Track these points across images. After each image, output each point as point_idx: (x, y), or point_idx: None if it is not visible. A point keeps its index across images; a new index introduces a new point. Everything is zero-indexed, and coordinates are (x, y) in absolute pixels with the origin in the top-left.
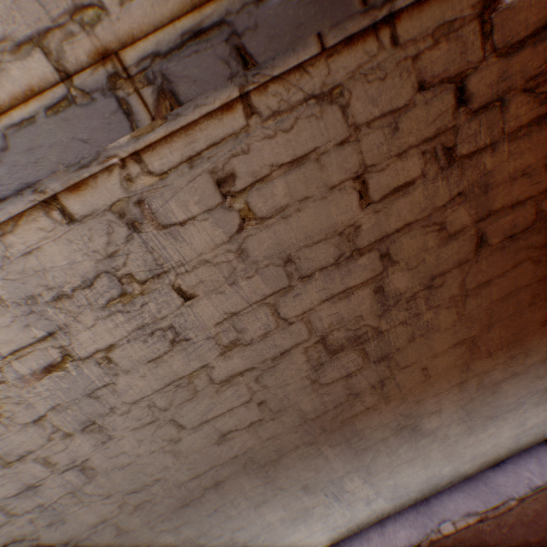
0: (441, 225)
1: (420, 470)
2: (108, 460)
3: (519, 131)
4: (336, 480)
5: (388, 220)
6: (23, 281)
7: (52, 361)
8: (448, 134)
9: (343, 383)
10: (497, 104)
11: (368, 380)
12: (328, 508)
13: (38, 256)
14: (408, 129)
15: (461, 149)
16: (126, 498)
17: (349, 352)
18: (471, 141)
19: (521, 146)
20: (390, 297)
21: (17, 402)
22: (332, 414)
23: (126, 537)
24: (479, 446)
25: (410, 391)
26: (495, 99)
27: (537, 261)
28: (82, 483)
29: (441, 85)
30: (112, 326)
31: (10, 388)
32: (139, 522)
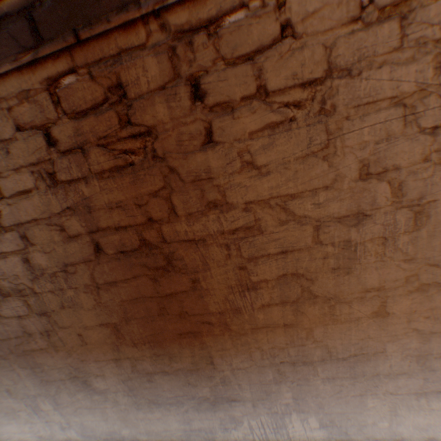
0: (62, 227)
1: (101, 420)
2: None
3: (105, 173)
4: (32, 396)
5: (20, 212)
6: None
7: None
8: (48, 163)
9: (18, 321)
10: (80, 150)
11: (37, 326)
12: (32, 417)
13: None
14: (18, 154)
15: (62, 176)
16: None
17: (17, 299)
18: (68, 172)
19: (111, 185)
20: (37, 269)
21: None
22: (16, 342)
23: None
24: (151, 424)
25: (74, 349)
26: (78, 147)
27: (155, 279)
28: None
29: (34, 129)
30: None
31: None
32: None
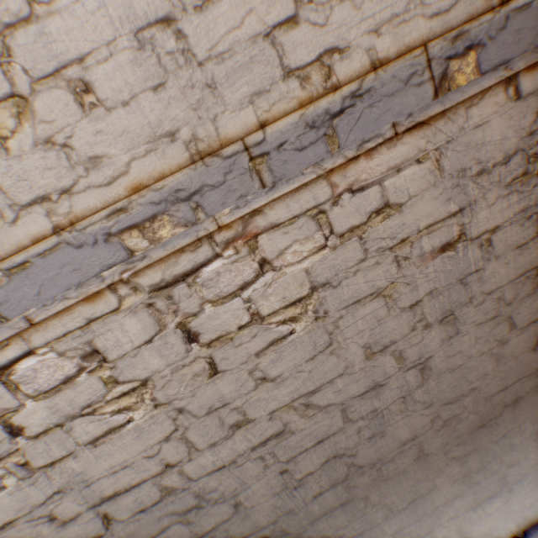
0: None
1: None
2: (444, 360)
3: None
4: None
5: None
6: (462, 153)
7: (449, 239)
8: None
9: None
10: None
11: None
12: None
13: (482, 130)
14: None
15: None
16: (440, 411)
17: None
18: None
19: None
20: None
21: (406, 283)
22: None
23: (421, 463)
24: None
25: None
26: None
27: None
28: (414, 387)
29: None
30: (503, 206)
31: (408, 266)
32: (438, 445)
